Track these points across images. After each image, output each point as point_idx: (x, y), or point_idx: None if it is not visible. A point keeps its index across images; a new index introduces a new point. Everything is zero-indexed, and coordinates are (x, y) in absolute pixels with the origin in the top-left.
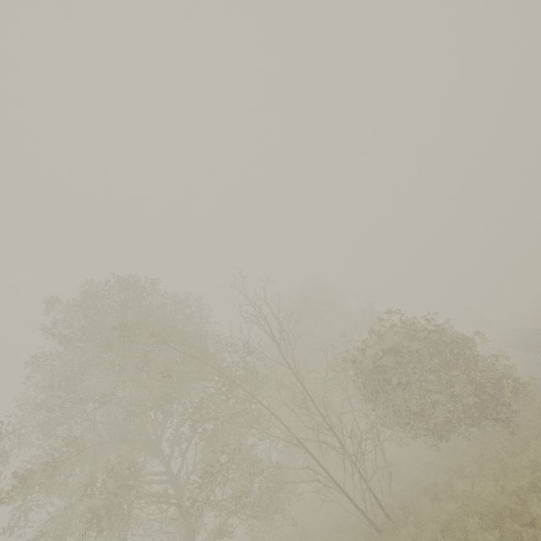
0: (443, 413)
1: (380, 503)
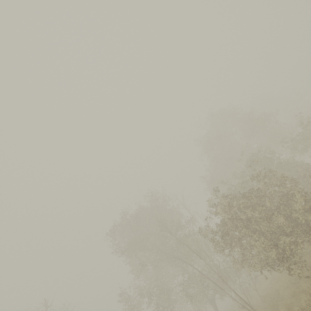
0: (258, 263)
1: (249, 305)
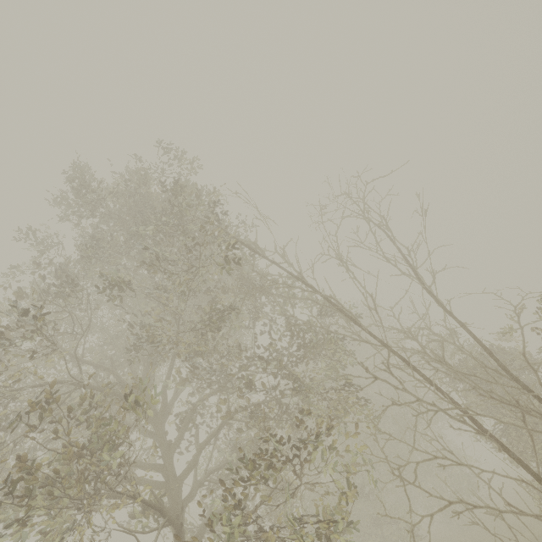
0: None
1: None
